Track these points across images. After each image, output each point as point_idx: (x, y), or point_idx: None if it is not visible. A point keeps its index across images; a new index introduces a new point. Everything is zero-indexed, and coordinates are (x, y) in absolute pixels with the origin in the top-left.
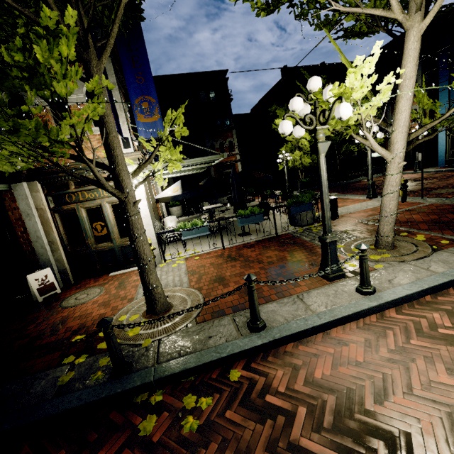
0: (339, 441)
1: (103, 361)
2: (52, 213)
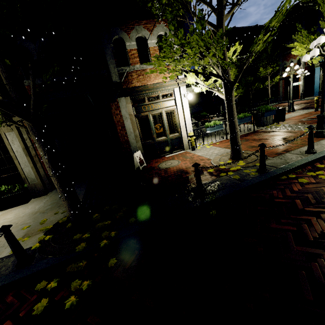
0: None
1: (246, 171)
2: (135, 118)
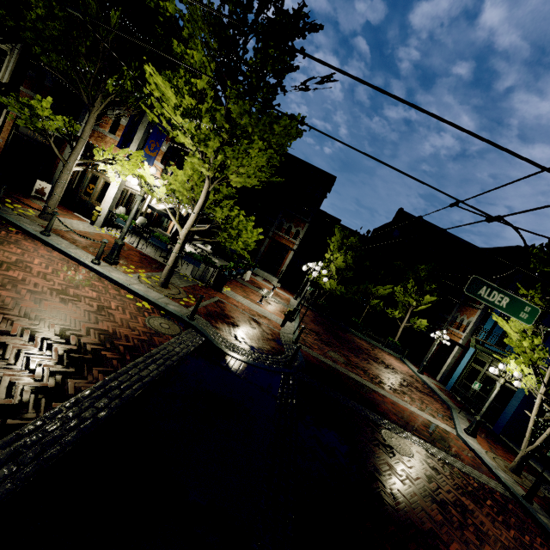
0: None
1: None
2: (78, 164)
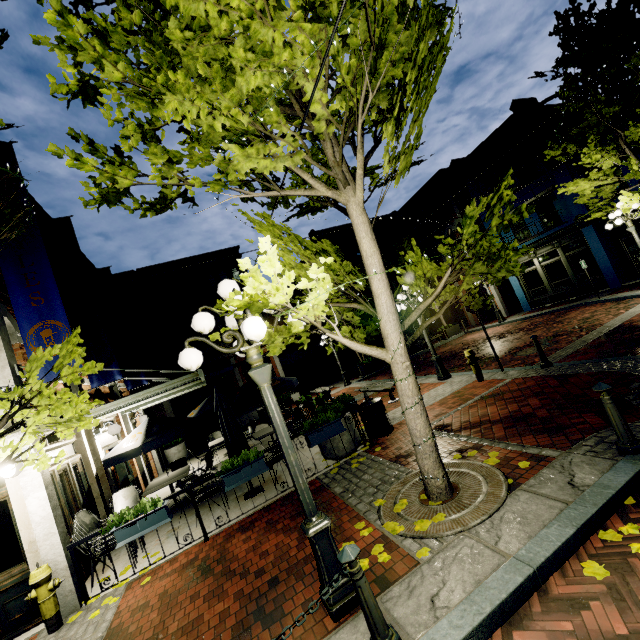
0: None
1: None
2: None
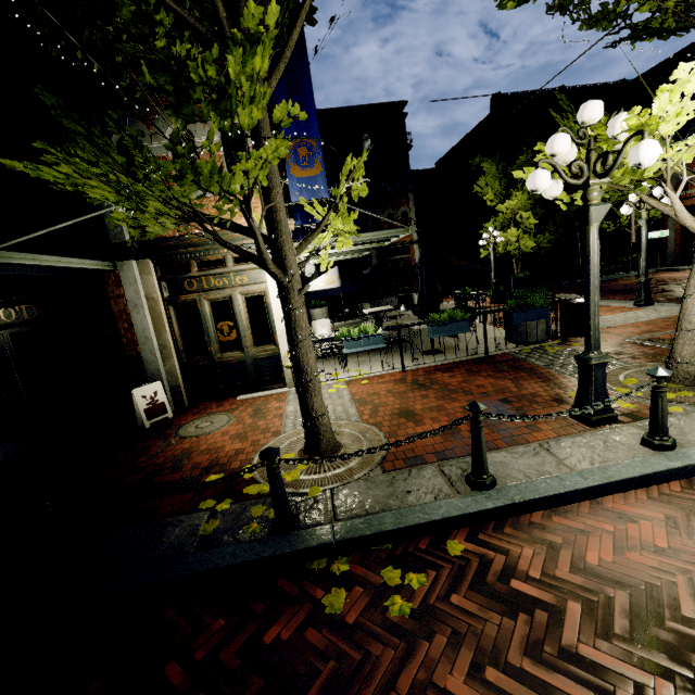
0: (645, 656)
1: (256, 510)
2: (166, 305)
